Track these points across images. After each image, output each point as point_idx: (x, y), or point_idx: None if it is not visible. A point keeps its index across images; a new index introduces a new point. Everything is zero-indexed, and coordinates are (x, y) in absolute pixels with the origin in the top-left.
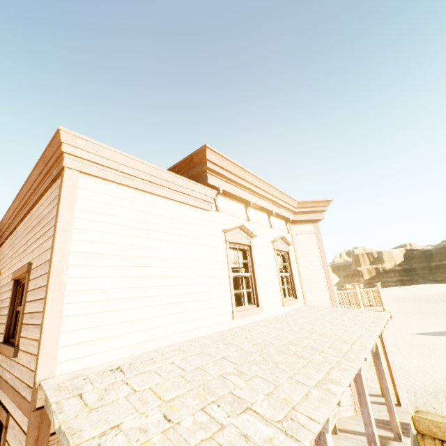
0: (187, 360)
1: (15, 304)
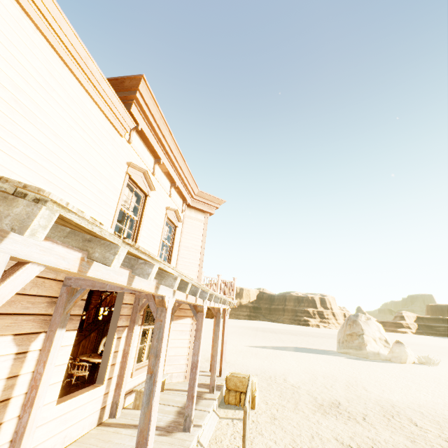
0: None
1: None
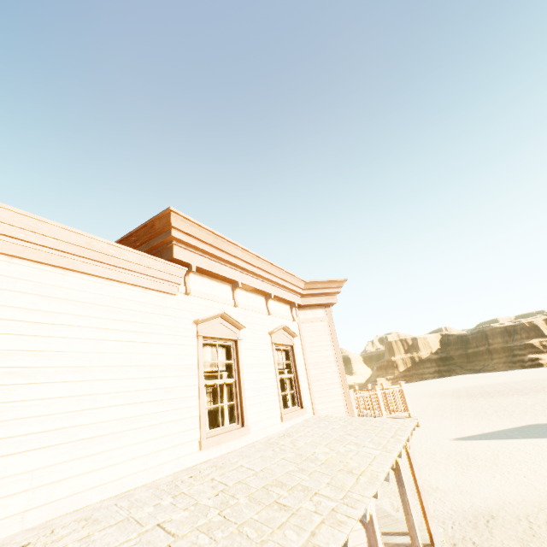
0: (91, 539)
1: None
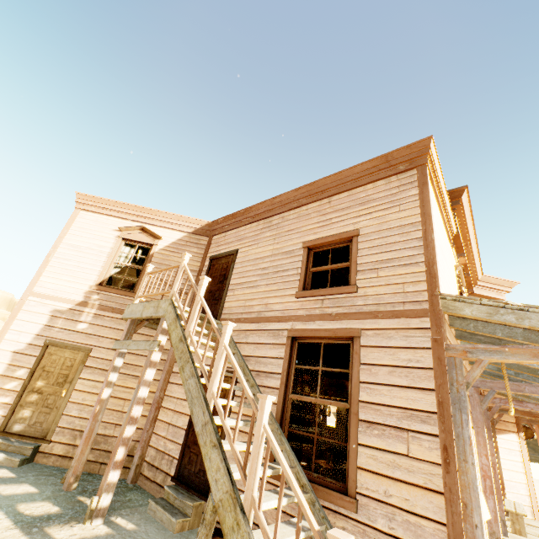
0: None
1: (308, 266)
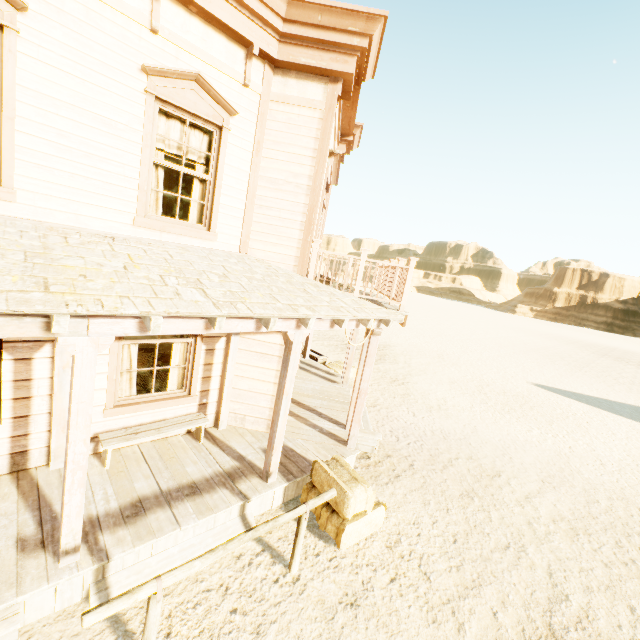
0: None
1: None
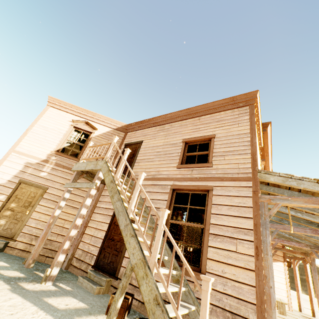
0: None
1: (185, 152)
